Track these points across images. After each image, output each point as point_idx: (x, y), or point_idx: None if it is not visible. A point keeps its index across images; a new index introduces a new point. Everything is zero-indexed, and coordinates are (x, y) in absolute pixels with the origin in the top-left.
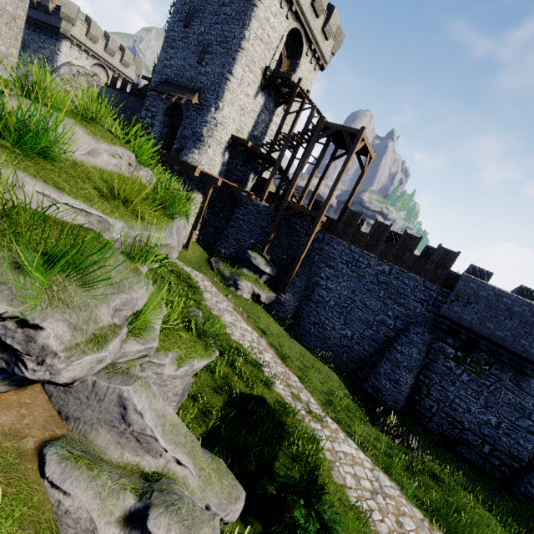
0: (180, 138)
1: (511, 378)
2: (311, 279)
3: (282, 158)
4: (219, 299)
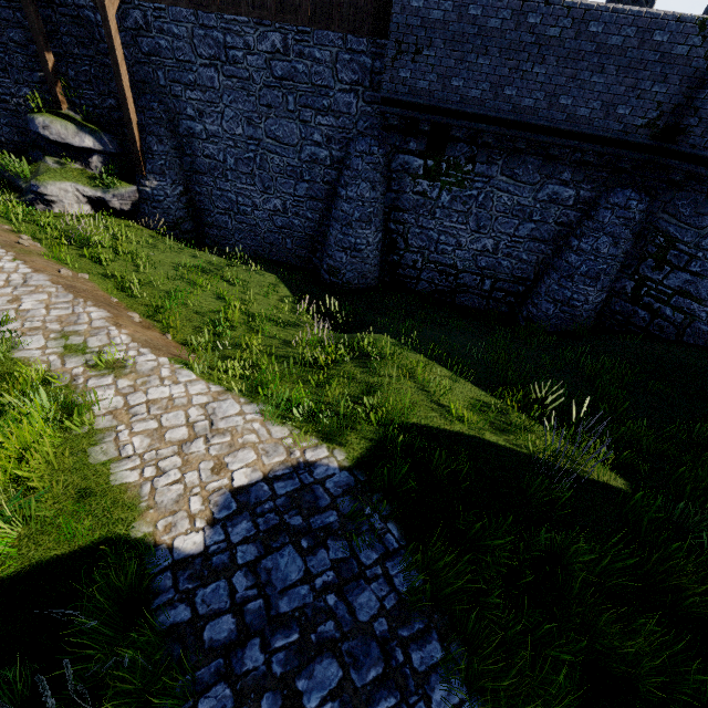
0: None
1: (502, 169)
2: (179, 130)
3: None
4: None
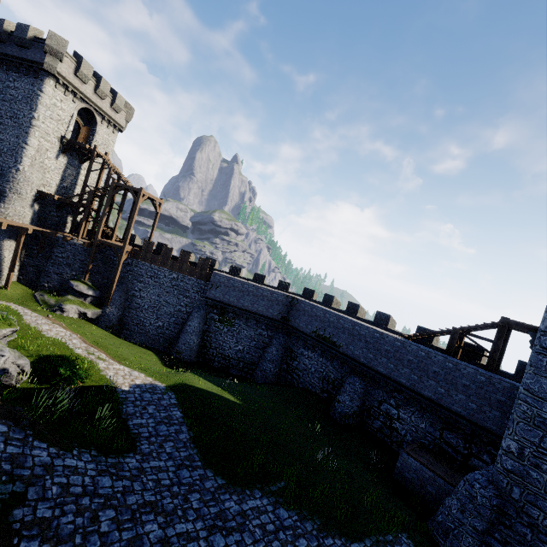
0: None
1: (244, 322)
2: (129, 293)
3: (89, 207)
4: (39, 318)
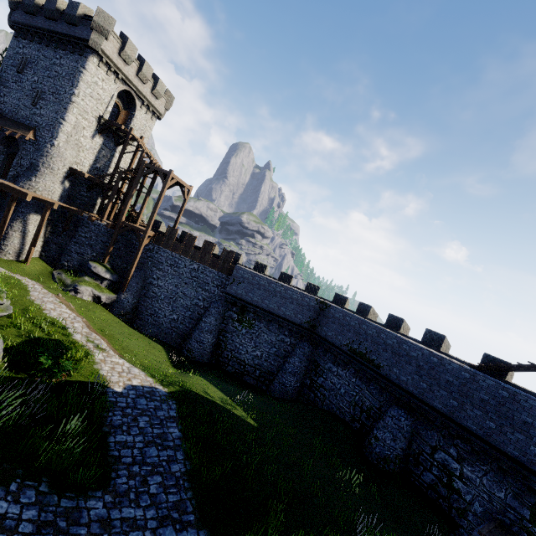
0: (17, 167)
1: (265, 325)
2: (147, 281)
3: (117, 188)
4: (47, 296)
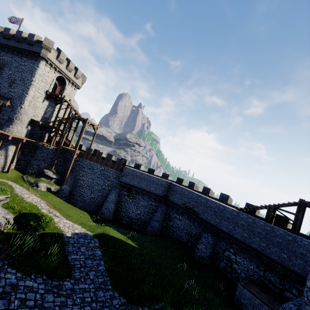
0: (0, 120)
1: (141, 197)
2: (76, 177)
3: (58, 128)
4: (24, 190)
